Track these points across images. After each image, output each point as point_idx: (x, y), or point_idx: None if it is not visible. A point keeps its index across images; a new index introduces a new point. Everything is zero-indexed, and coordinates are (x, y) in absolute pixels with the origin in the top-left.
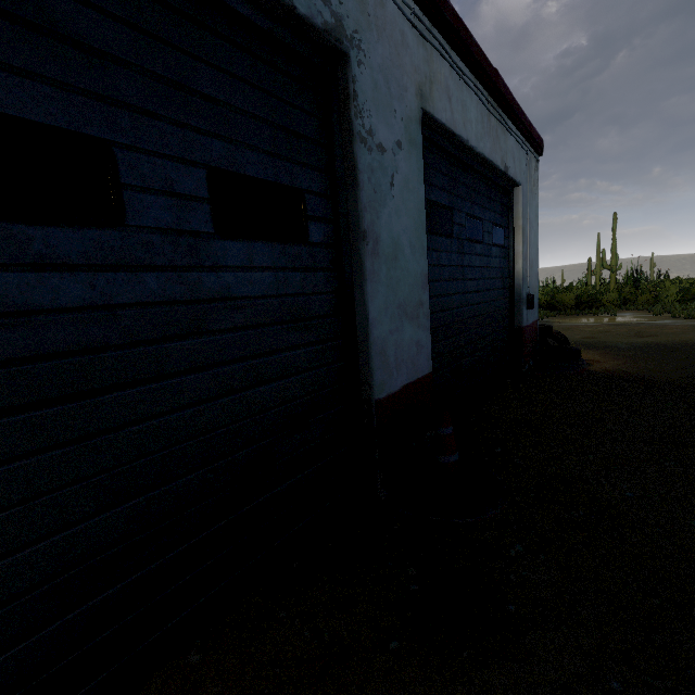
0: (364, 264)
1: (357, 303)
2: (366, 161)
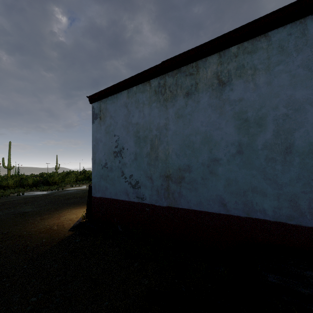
0: None
1: None
2: None
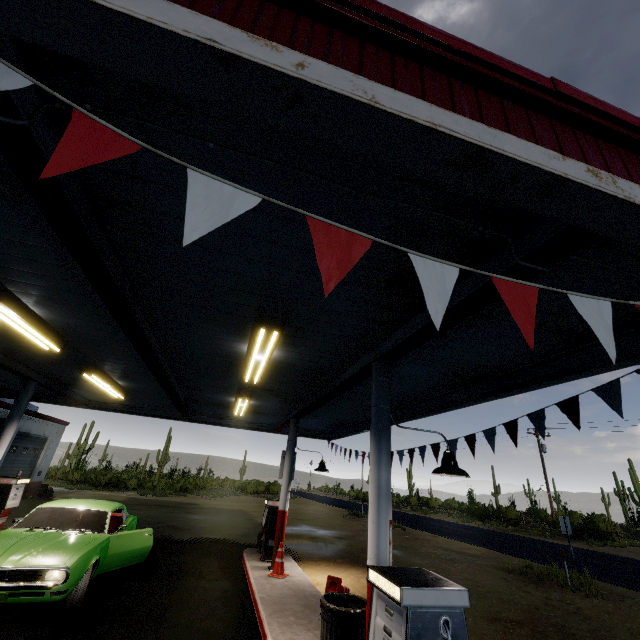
0: None
1: None
2: None
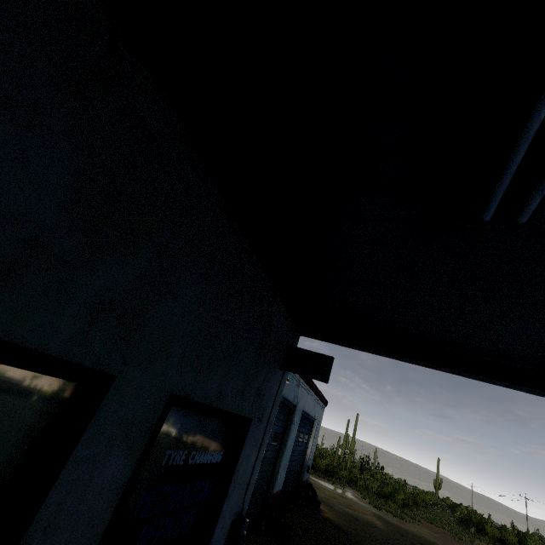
0: (284, 453)
1: (278, 462)
2: (292, 427)
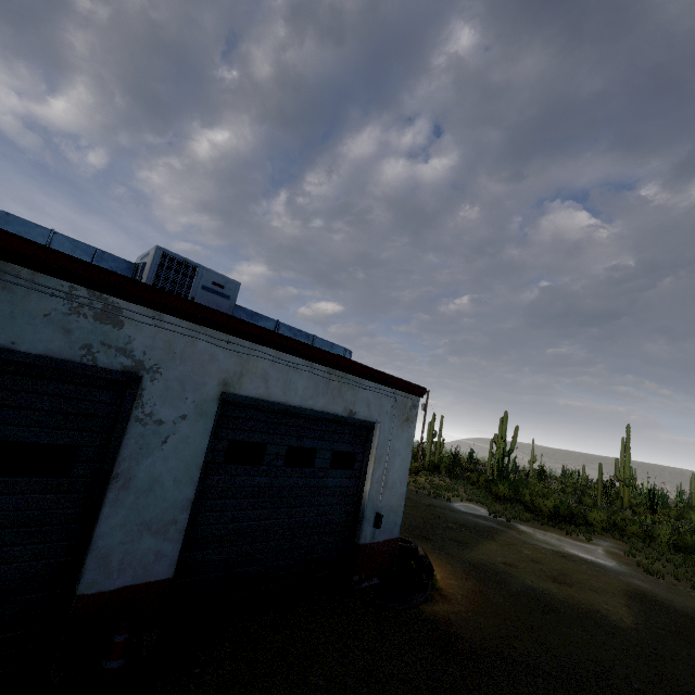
0: (108, 495)
1: (98, 518)
2: (138, 431)
